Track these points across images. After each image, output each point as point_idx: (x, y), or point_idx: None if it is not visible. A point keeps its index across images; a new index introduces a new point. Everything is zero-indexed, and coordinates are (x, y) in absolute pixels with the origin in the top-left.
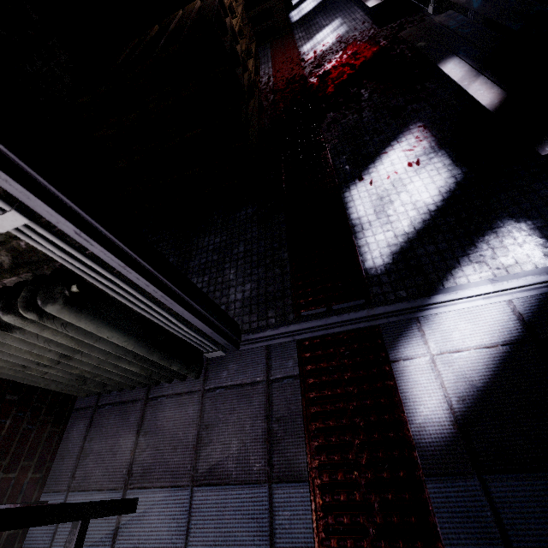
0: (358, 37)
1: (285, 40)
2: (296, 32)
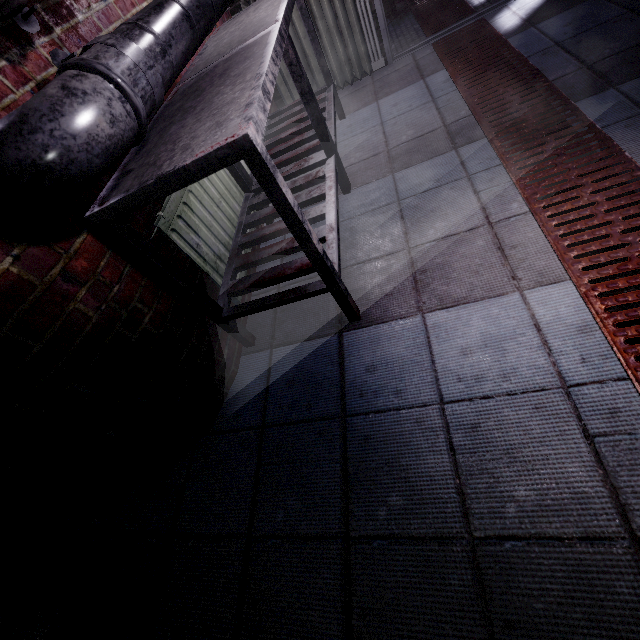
0: None
1: None
2: None
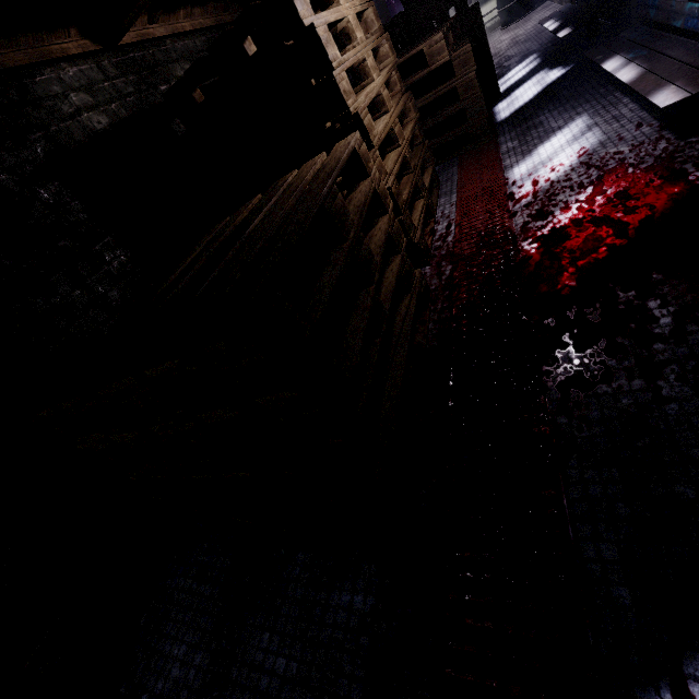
0: (628, 156)
1: (483, 154)
2: (503, 140)
